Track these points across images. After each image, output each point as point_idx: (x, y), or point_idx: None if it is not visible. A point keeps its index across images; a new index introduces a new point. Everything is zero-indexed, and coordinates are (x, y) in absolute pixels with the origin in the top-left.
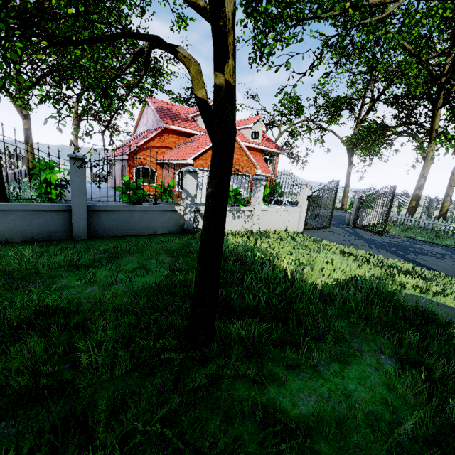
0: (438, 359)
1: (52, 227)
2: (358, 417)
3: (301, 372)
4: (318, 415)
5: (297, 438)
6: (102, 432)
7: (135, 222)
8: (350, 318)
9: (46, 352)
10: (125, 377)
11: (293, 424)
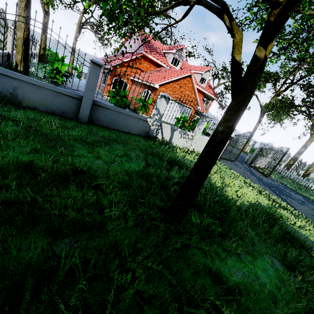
0: (306, 269)
1: (66, 108)
2: (266, 292)
3: (231, 255)
4: (245, 285)
5: (235, 295)
6: (130, 261)
7: (119, 120)
8: (256, 229)
9: (83, 199)
10: (132, 229)
11: (233, 286)
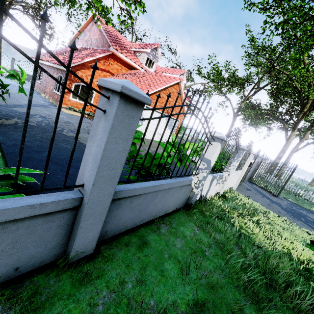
0: None
1: (25, 251)
2: None
3: None
4: None
5: None
6: None
7: (154, 204)
8: None
9: None
10: None
11: None
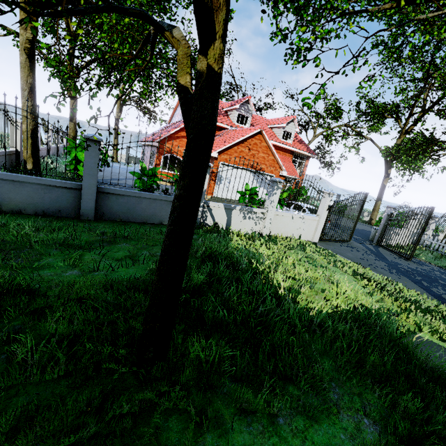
0: (439, 441)
1: (62, 203)
2: None
3: (254, 420)
4: None
5: None
6: None
7: (142, 208)
8: (338, 359)
9: None
10: (54, 383)
11: None
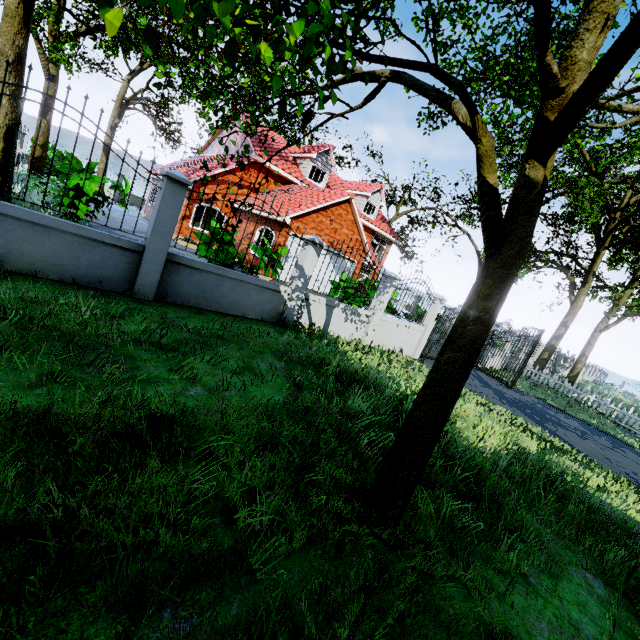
0: None
1: (107, 271)
2: None
3: (514, 582)
4: None
5: None
6: None
7: (223, 293)
8: (536, 508)
9: (181, 492)
10: (305, 554)
11: None
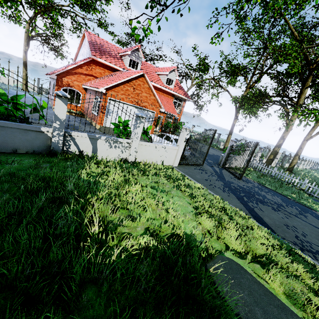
0: None
1: None
2: None
3: None
4: None
5: None
6: None
7: None
8: None
9: None
10: None
11: None
